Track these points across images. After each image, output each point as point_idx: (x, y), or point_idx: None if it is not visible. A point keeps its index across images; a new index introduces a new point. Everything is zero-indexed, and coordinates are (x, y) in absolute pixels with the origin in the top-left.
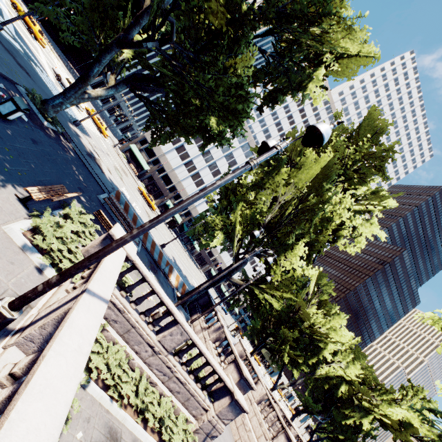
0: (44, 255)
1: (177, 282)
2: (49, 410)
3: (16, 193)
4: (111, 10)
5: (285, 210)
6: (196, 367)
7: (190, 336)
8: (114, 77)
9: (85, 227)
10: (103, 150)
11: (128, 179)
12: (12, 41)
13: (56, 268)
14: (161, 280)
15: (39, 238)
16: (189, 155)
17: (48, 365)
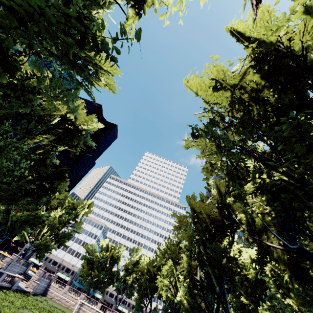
0: None
1: None
2: None
3: None
4: None
5: None
6: None
7: None
8: None
9: None
10: None
11: None
12: None
13: None
14: None
15: None
16: None
17: None
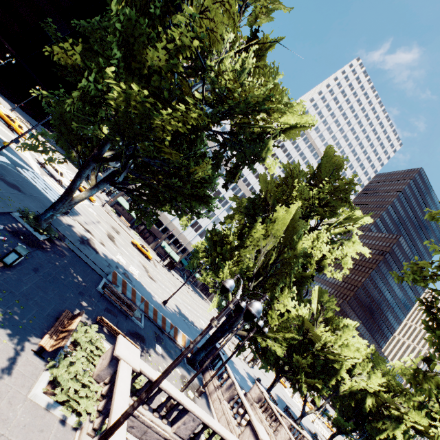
0: (64, 404)
1: (184, 341)
2: None
3: (32, 346)
4: None
5: (268, 260)
6: None
7: (202, 420)
8: (95, 177)
9: (92, 344)
10: (93, 220)
11: (121, 237)
12: None
13: (75, 411)
14: (168, 347)
15: (58, 391)
16: None
17: None
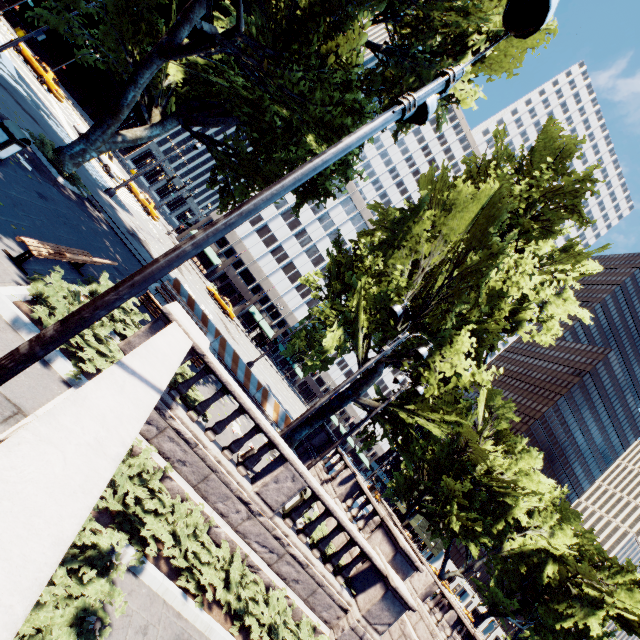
0: None
1: (276, 414)
2: (3, 548)
3: (7, 249)
4: (148, 12)
5: (433, 284)
6: (322, 537)
7: (308, 482)
8: (160, 111)
9: (125, 314)
10: (152, 234)
11: (192, 276)
12: (12, 82)
13: (74, 361)
14: None
15: (41, 310)
16: (276, 238)
17: (14, 455)
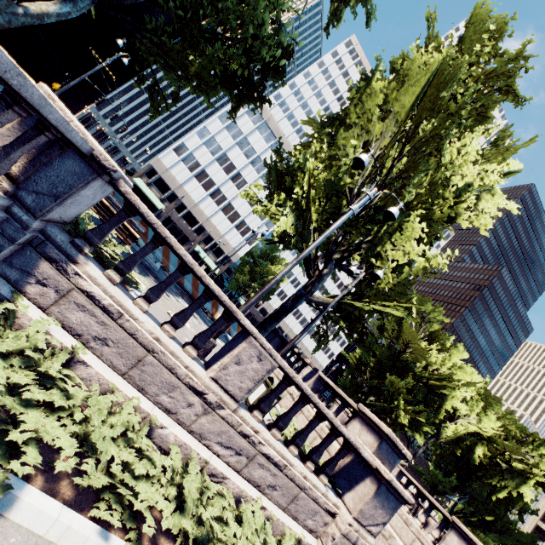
0: None
1: None
2: None
3: None
4: None
5: (380, 170)
6: (298, 430)
7: (279, 361)
8: None
9: None
10: None
11: None
12: None
13: None
14: (201, 316)
15: None
16: (214, 182)
17: None
